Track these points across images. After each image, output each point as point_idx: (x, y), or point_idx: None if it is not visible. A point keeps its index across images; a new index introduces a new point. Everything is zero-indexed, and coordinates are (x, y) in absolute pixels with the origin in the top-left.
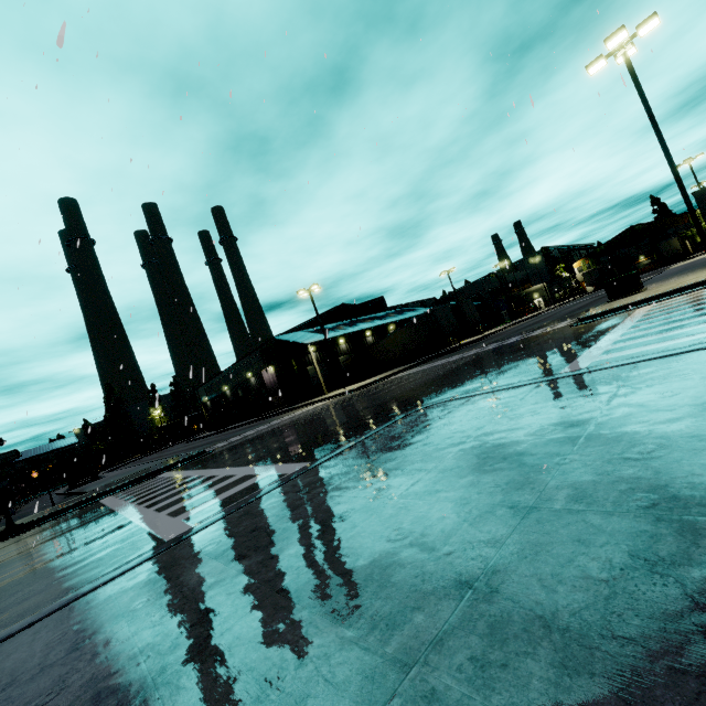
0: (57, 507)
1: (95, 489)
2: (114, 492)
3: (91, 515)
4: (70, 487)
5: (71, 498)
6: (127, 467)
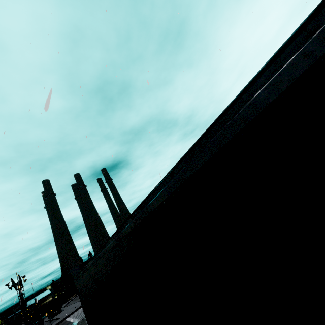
0: (54, 324)
1: (63, 316)
2: (69, 316)
3: (64, 324)
4: (51, 317)
5: (53, 321)
6: (71, 303)
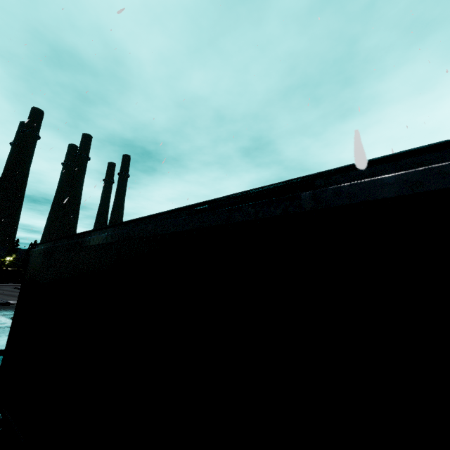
0: None
1: None
2: None
3: None
4: None
5: None
6: None
